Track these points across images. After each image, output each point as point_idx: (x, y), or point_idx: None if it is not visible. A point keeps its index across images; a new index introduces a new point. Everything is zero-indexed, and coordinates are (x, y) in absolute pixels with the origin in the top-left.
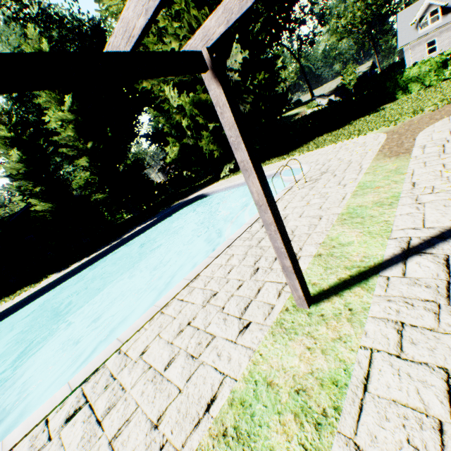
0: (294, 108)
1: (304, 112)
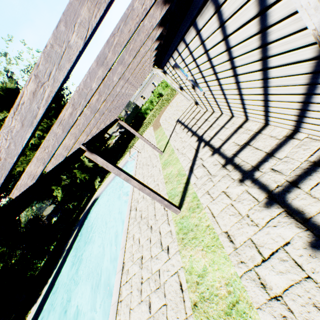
0: None
1: (112, 142)
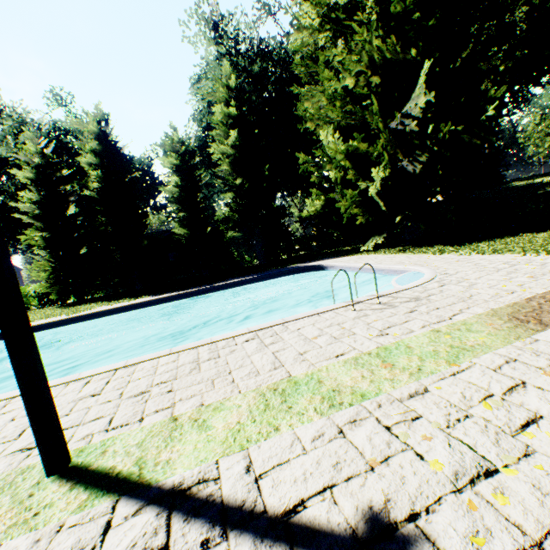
0: None
1: None
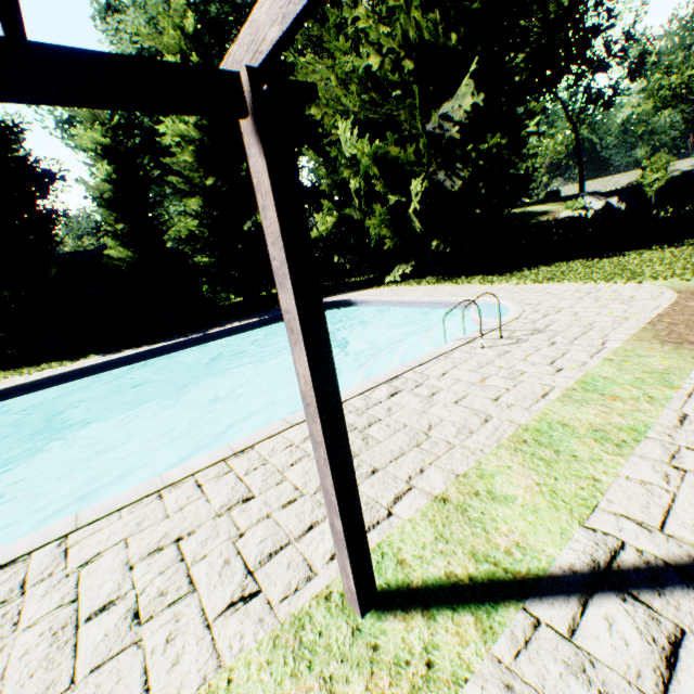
0: (543, 201)
1: (558, 213)
